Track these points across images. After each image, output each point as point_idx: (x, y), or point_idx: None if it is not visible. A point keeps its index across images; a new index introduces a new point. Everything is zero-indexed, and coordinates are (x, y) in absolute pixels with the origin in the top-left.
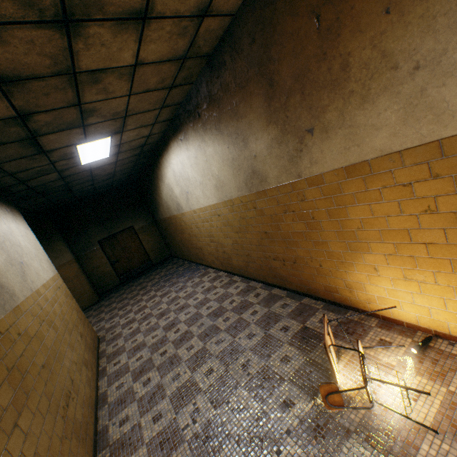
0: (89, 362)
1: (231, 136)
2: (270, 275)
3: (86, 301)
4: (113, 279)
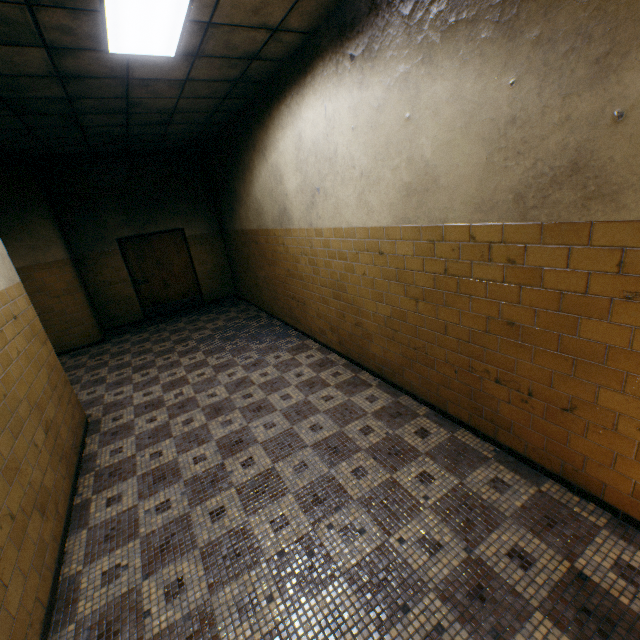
0: (53, 494)
1: (553, 42)
2: (464, 403)
3: (79, 337)
4: (133, 310)
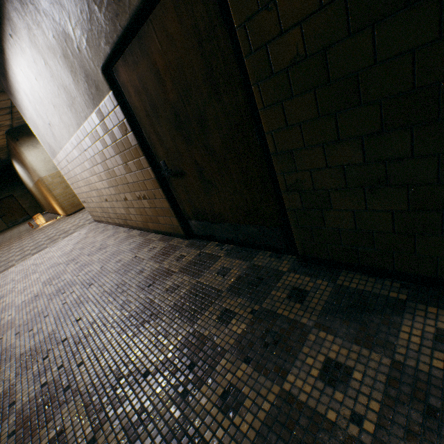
0: None
1: (22, 167)
2: (54, 210)
3: None
4: (3, 225)
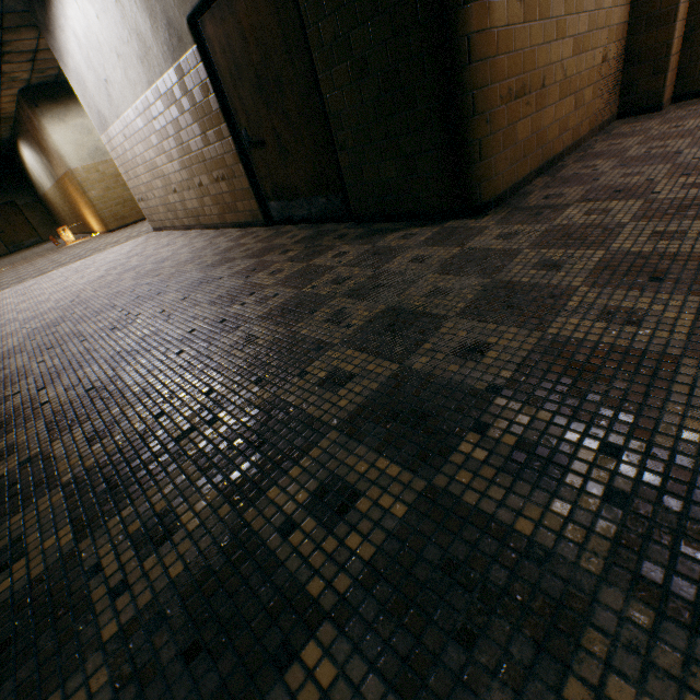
0: None
1: (38, 153)
2: (84, 227)
3: None
4: (2, 248)
